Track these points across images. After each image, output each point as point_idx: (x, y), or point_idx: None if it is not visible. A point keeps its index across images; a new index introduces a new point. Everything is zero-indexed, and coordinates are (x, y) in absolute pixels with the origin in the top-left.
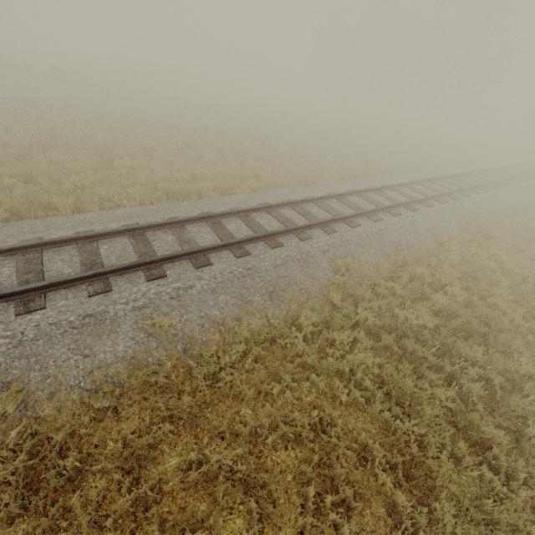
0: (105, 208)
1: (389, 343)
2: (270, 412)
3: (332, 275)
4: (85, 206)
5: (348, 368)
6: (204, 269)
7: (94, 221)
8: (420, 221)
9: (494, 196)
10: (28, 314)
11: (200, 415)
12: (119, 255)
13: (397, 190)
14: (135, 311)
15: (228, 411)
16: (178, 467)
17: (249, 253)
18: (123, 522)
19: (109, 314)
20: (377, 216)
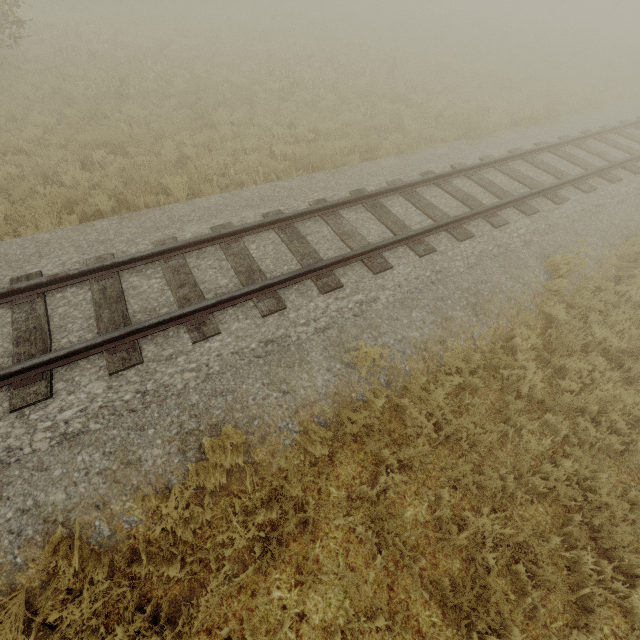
0: (219, 187)
1: (635, 371)
2: (502, 458)
3: (544, 277)
4: (201, 186)
5: (597, 407)
6: (384, 275)
7: (221, 209)
8: None
9: None
10: (205, 341)
11: (428, 462)
12: (274, 257)
13: (605, 139)
14: (318, 334)
15: (452, 456)
16: (415, 519)
17: (434, 250)
18: (376, 576)
19: (292, 339)
20: (588, 183)
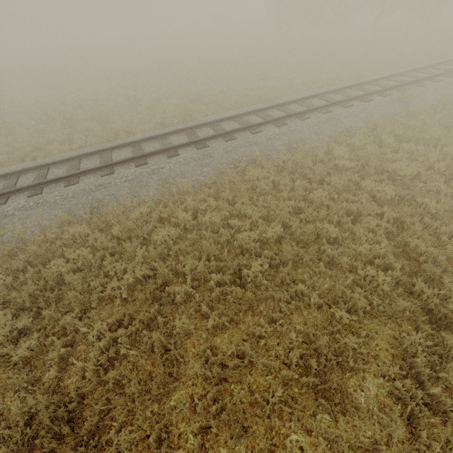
0: None
1: None
2: None
3: None
4: None
5: None
6: None
7: None
8: (168, 169)
9: (330, 119)
10: None
11: None
12: None
13: (189, 132)
14: None
15: None
16: None
17: None
18: None
19: None
20: (112, 169)
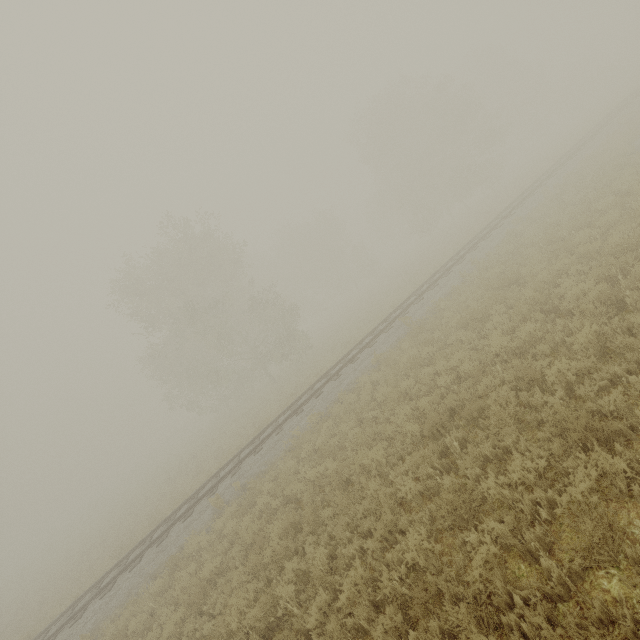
0: None
1: None
2: None
3: None
4: None
5: None
6: None
7: None
8: None
9: None
10: None
11: None
12: None
13: None
14: None
15: None
16: None
17: None
18: None
19: None
20: None
